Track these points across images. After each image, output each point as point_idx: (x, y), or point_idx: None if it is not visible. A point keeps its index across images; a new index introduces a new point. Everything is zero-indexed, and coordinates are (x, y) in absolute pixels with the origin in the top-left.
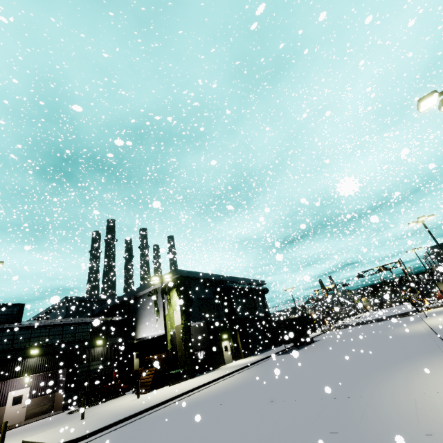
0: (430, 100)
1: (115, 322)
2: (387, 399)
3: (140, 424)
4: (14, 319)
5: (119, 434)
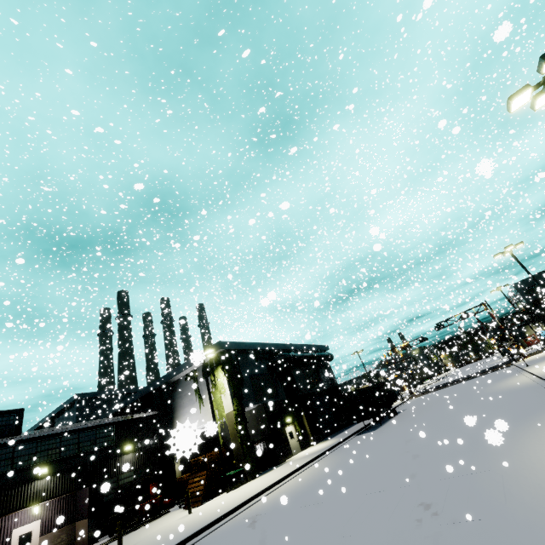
0: (523, 96)
1: (145, 419)
2: (526, 467)
3: None
4: (12, 431)
5: None
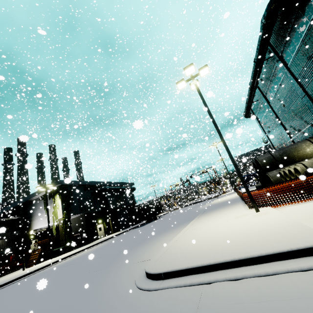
0: (182, 84)
1: (11, 221)
2: (142, 248)
3: (9, 287)
4: None
5: None
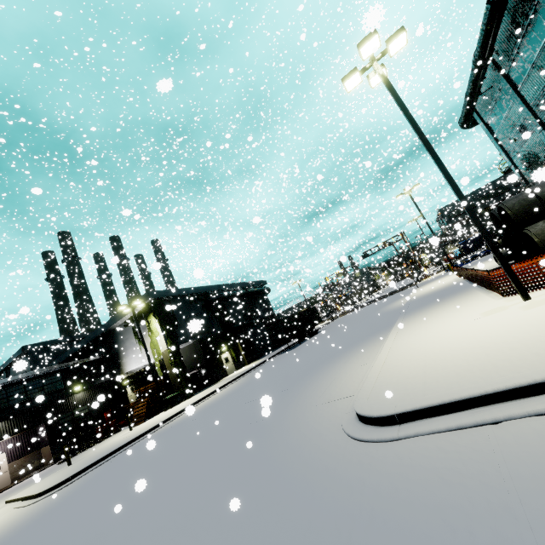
0: (353, 79)
1: (91, 363)
2: (319, 381)
3: (124, 454)
4: None
5: (102, 468)
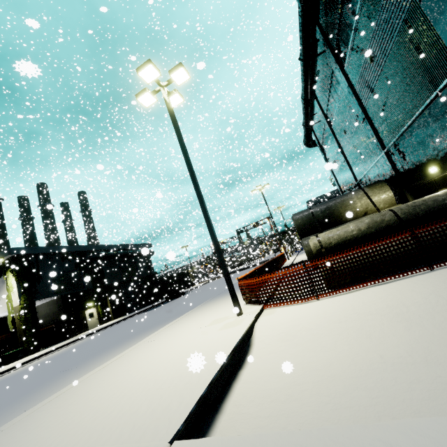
0: (146, 97)
1: None
2: (81, 369)
3: None
4: None
5: None
